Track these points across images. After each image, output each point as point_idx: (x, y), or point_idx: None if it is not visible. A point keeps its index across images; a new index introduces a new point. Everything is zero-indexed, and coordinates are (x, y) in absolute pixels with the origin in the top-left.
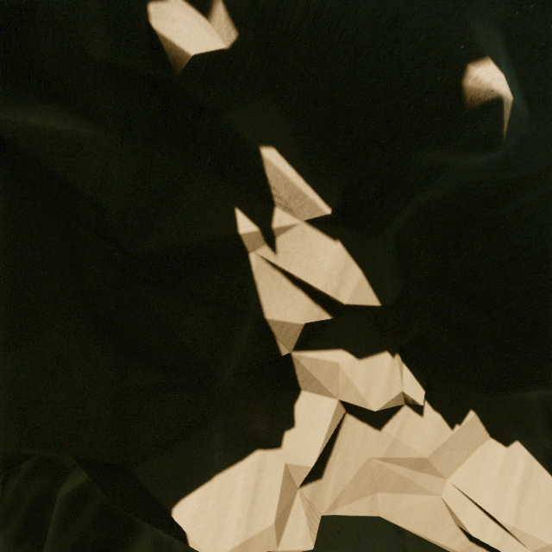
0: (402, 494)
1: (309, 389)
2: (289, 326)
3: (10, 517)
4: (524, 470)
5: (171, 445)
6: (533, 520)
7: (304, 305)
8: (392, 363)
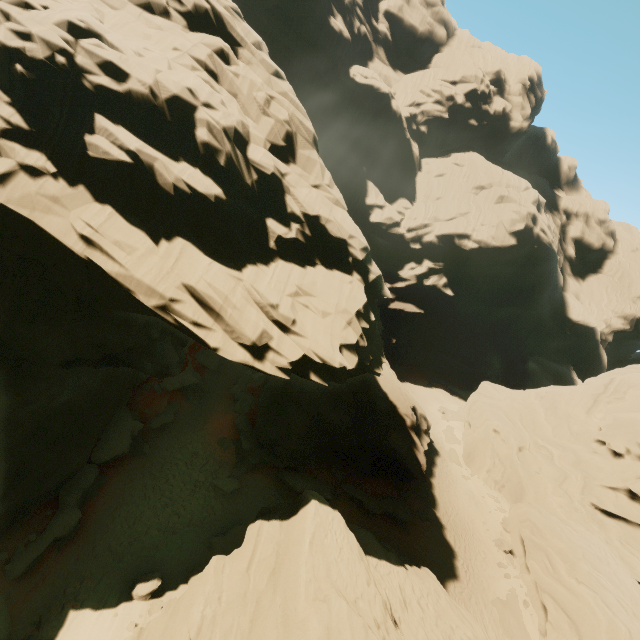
0: (48, 214)
1: (4, 156)
2: None
3: None
4: (110, 213)
5: None
6: (110, 228)
7: (1, 122)
8: (41, 155)
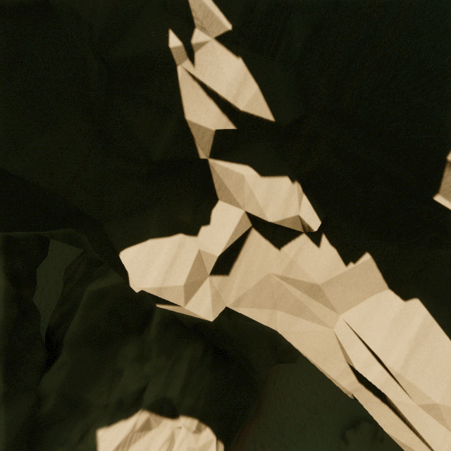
0: (298, 318)
1: (223, 199)
2: (203, 130)
3: (64, 304)
4: (420, 327)
5: (127, 215)
6: (422, 375)
7: (215, 114)
8: (291, 188)
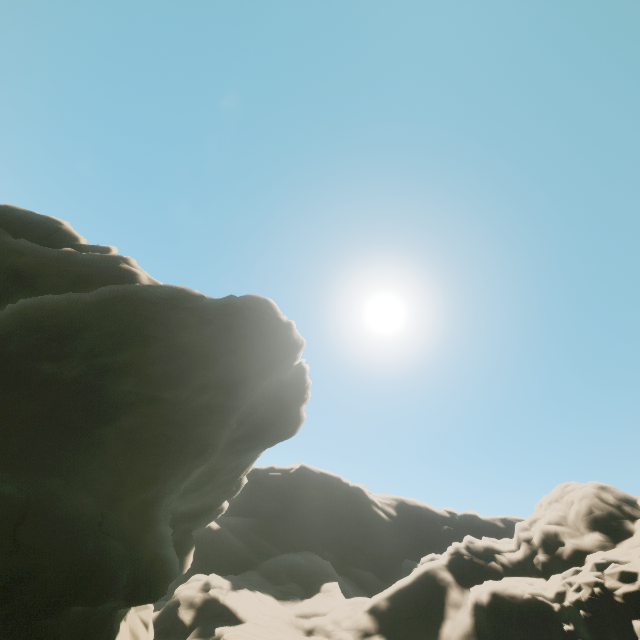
0: None
1: None
2: None
3: None
4: None
5: None
6: None
7: None
8: None
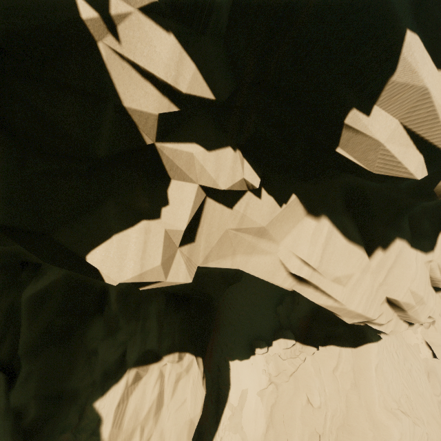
0: (252, 254)
1: (176, 178)
2: (146, 116)
3: None
4: (327, 233)
5: (77, 218)
6: (330, 262)
7: (155, 97)
8: (235, 156)
